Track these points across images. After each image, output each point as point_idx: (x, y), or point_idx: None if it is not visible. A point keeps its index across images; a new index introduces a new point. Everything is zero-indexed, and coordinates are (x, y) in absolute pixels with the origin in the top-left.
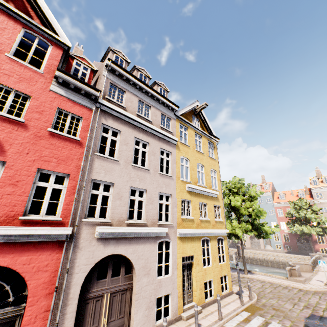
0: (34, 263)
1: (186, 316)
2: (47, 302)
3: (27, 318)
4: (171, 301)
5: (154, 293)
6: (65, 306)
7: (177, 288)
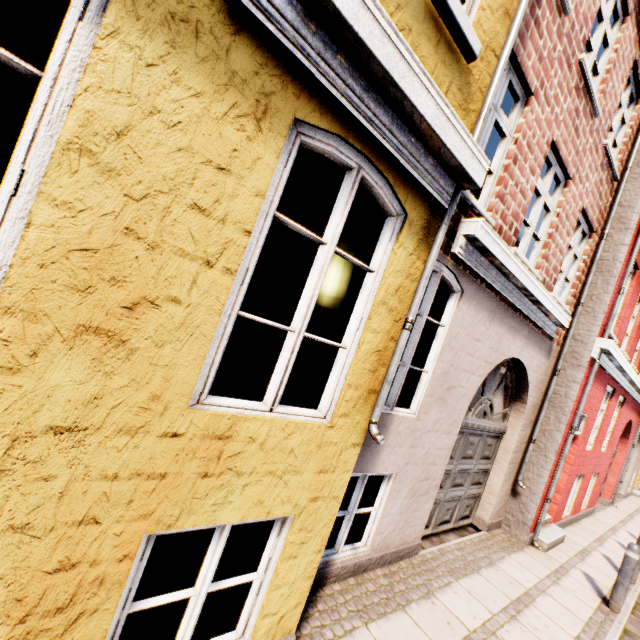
0: (634, 423)
1: (639, 494)
2: (626, 453)
3: (622, 460)
4: (634, 478)
5: (635, 467)
6: (626, 459)
7: (638, 469)
